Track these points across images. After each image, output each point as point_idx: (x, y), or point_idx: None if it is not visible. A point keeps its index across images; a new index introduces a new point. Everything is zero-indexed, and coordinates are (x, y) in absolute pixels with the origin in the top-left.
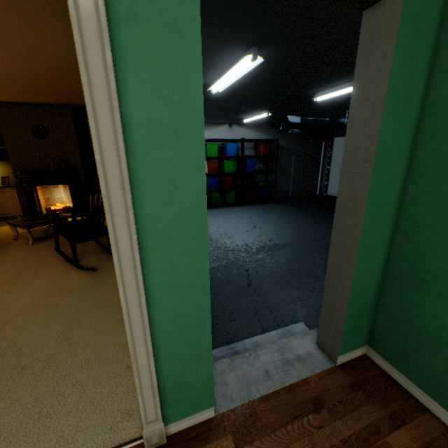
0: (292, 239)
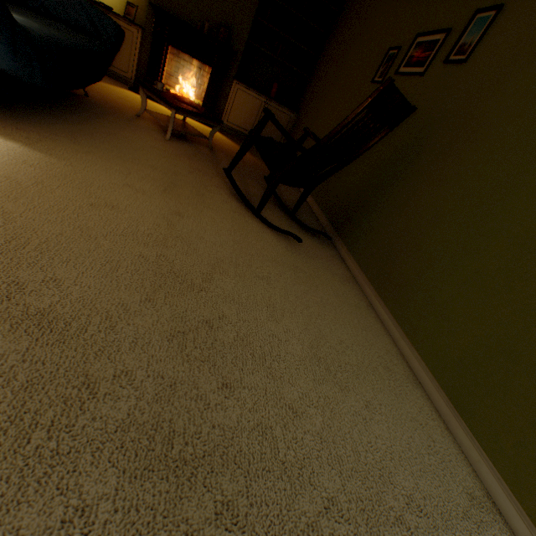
0: None
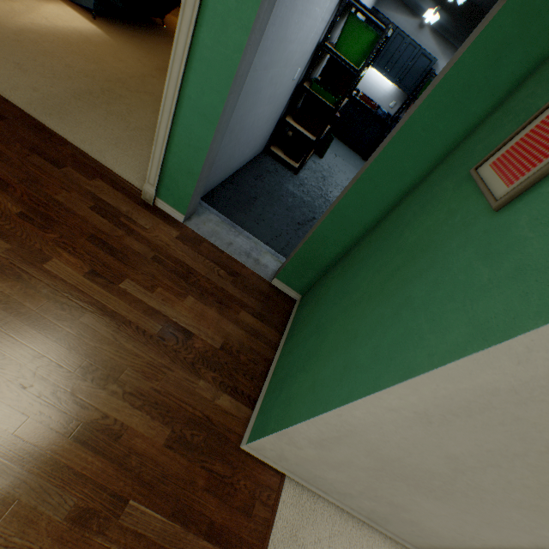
0: None
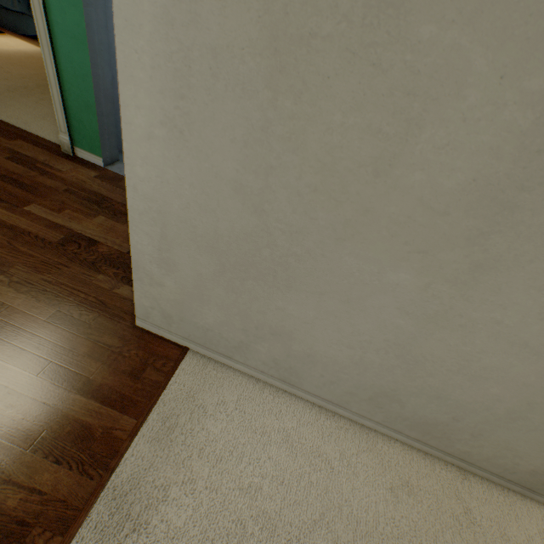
0: None
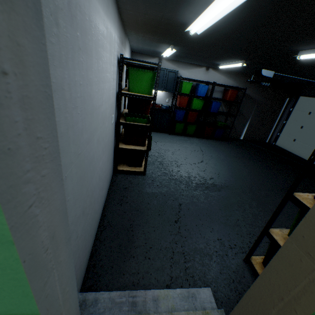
0: (230, 182)
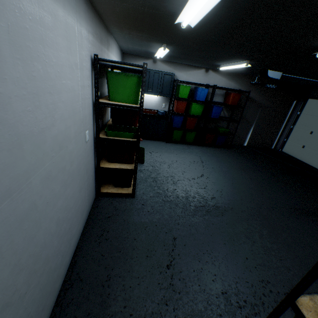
0: (235, 202)
